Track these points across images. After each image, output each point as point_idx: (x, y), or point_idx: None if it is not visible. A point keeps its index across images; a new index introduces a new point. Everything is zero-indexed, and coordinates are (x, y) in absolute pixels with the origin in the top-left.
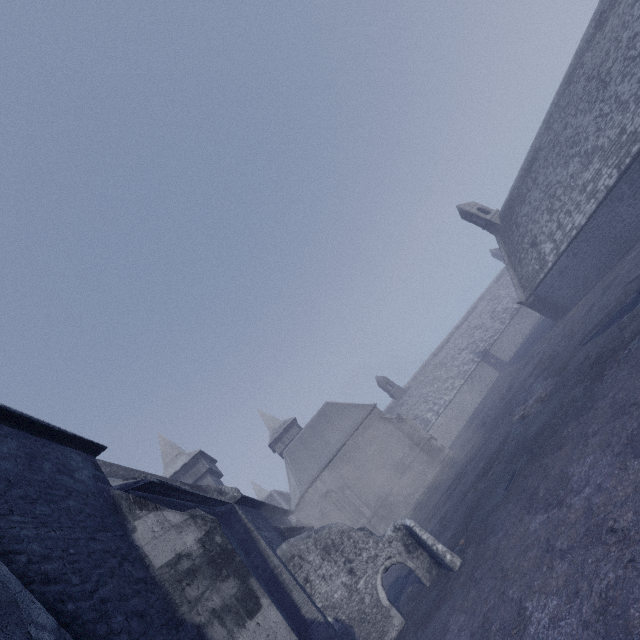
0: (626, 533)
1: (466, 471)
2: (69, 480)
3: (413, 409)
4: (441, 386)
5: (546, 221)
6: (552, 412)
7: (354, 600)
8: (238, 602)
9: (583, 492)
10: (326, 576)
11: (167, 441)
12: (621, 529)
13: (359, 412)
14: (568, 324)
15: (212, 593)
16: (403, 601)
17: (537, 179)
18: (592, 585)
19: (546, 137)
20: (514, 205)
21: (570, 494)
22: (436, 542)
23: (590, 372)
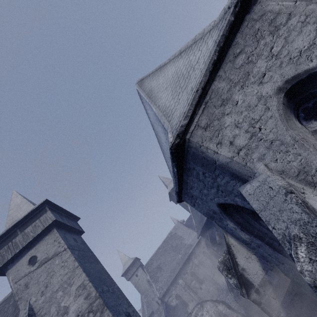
0: None
1: None
2: None
3: None
4: None
5: None
6: None
7: None
8: None
9: None
10: None
11: (164, 177)
12: None
13: None
14: None
15: None
16: None
17: None
18: None
19: None
20: None
21: None
22: None
23: None
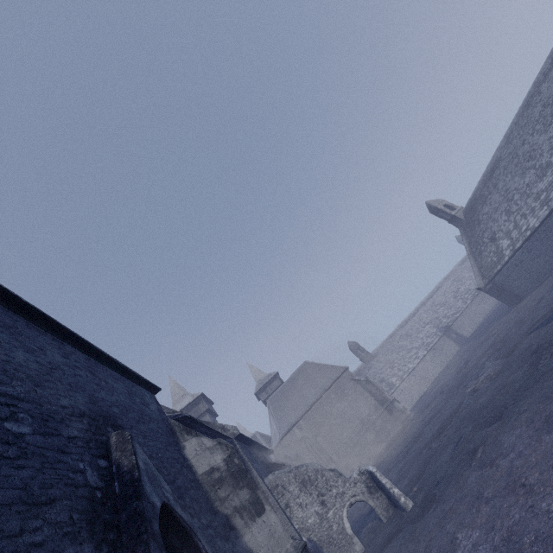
0: (531, 487)
1: (423, 432)
2: (148, 410)
3: (380, 373)
4: (406, 354)
5: (504, 221)
6: (497, 389)
7: (324, 526)
8: (250, 505)
9: (509, 456)
10: (302, 504)
11: (176, 383)
12: (529, 484)
13: (333, 372)
14: (521, 311)
15: (234, 496)
16: (364, 534)
17: (497, 184)
18: (503, 522)
19: (506, 150)
20: (476, 204)
21: (499, 457)
22: (393, 486)
23: (530, 359)
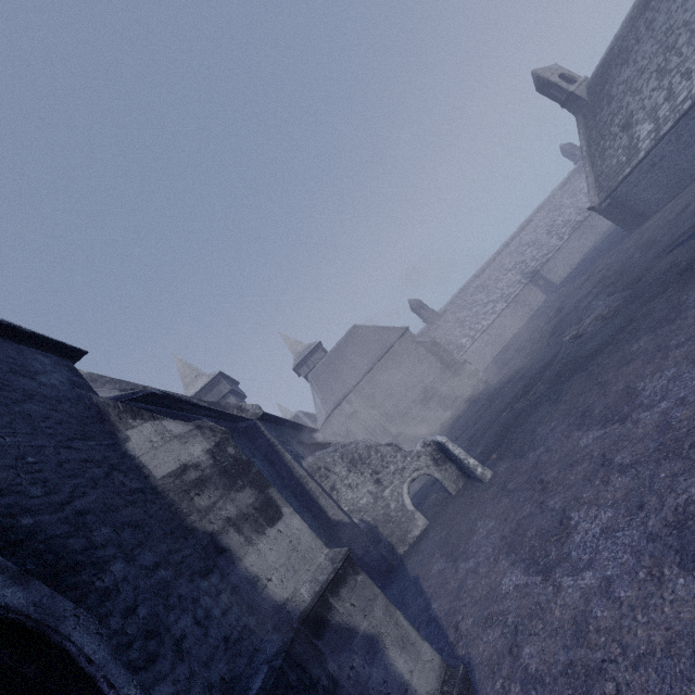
0: None
1: (501, 393)
2: (30, 383)
3: (447, 334)
4: (480, 310)
5: (652, 89)
6: (617, 328)
7: (380, 505)
8: (256, 511)
9: (658, 407)
10: (352, 485)
11: (184, 363)
12: None
13: (389, 335)
14: (647, 233)
15: (226, 503)
16: (427, 506)
17: (654, 21)
18: (664, 499)
19: None
20: (611, 67)
21: (638, 409)
22: (468, 457)
23: (678, 280)
